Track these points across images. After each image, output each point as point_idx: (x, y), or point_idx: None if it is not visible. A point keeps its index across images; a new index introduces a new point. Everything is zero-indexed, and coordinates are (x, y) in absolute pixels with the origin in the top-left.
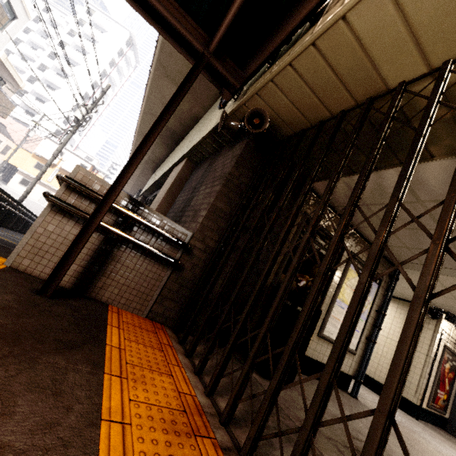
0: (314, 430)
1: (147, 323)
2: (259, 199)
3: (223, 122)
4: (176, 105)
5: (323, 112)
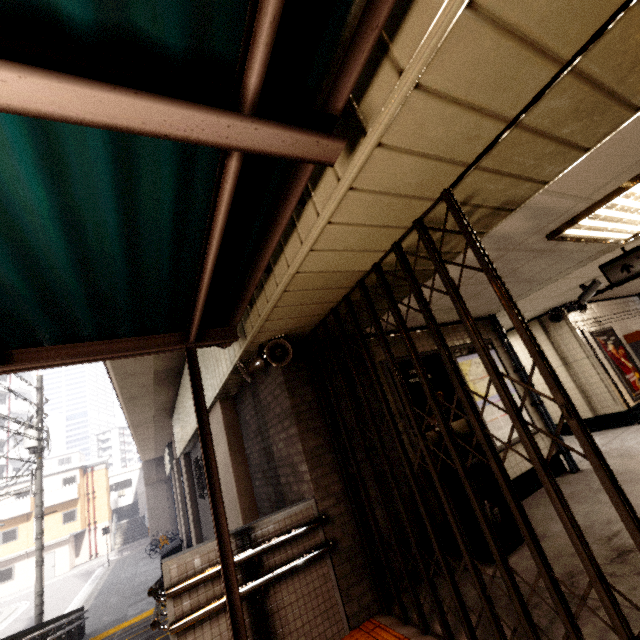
0: (575, 626)
1: (359, 637)
2: (341, 409)
3: (248, 374)
4: (205, 417)
5: (328, 305)
